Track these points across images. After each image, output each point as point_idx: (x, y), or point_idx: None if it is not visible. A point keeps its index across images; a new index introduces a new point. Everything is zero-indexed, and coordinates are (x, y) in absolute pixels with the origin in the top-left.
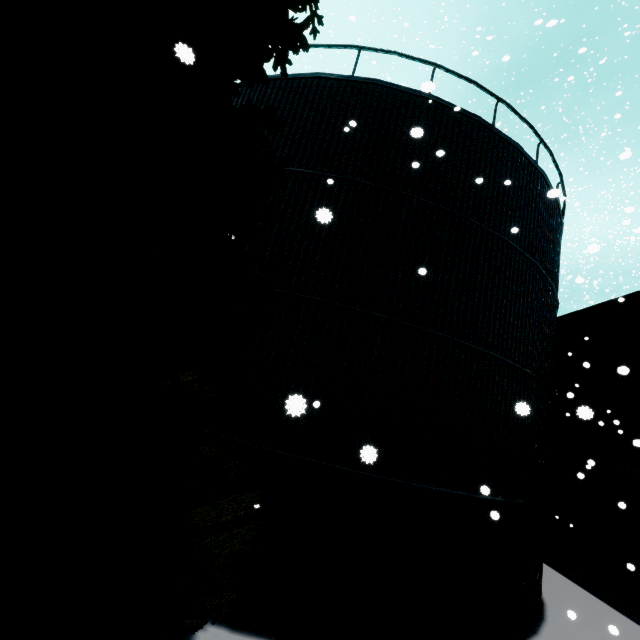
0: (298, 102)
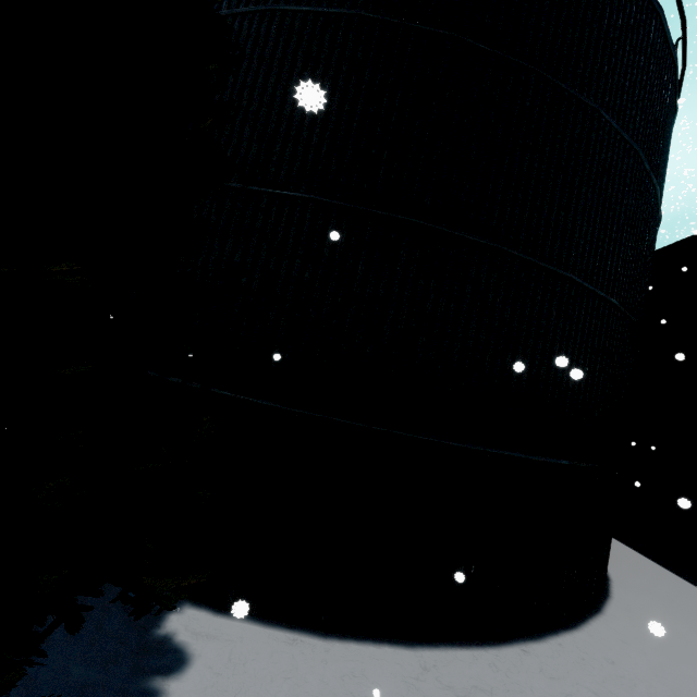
0: None
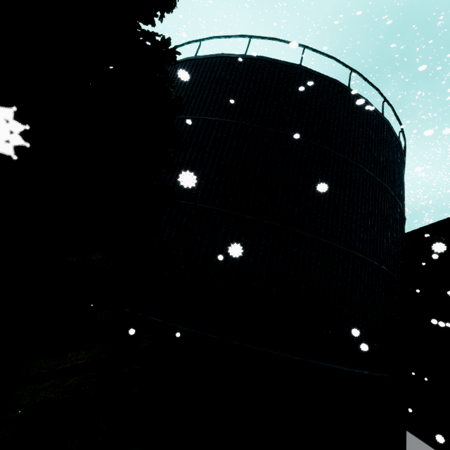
0: (206, 73)
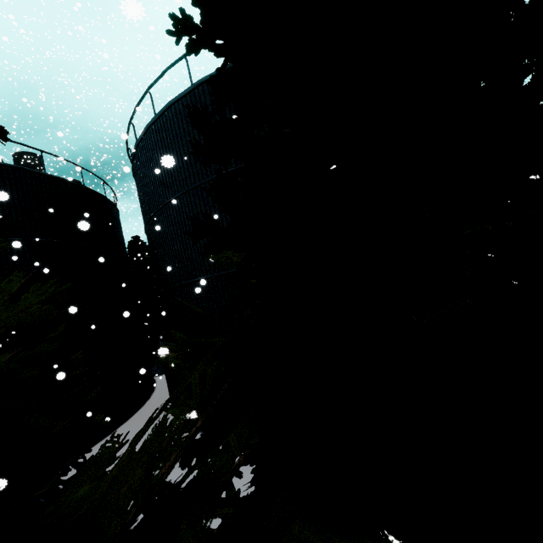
0: None
